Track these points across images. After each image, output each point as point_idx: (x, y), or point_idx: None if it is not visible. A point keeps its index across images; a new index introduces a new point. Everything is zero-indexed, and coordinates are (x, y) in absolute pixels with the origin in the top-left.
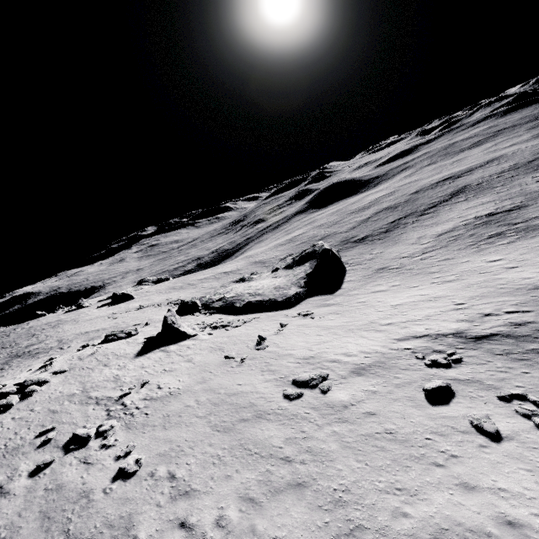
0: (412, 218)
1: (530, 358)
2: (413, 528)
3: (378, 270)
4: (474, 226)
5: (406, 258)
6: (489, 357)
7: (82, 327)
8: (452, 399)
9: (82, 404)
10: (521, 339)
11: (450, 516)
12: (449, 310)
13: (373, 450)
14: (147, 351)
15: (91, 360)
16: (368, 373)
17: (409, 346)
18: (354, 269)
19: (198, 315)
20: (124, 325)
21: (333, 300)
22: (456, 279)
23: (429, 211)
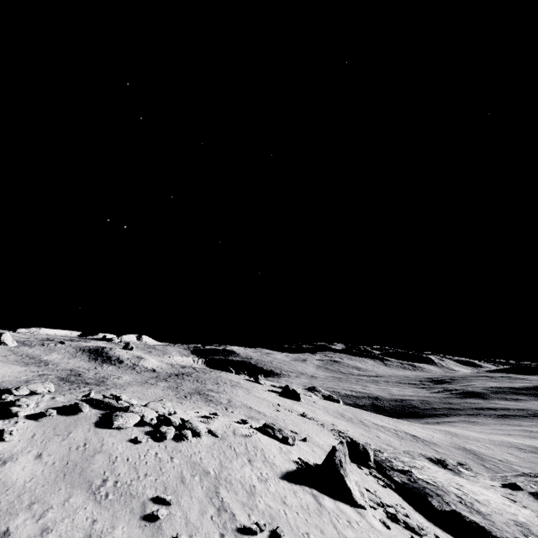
0: None
1: None
2: None
3: None
4: None
5: None
6: None
7: (250, 400)
8: None
9: (207, 496)
10: None
11: None
12: None
13: None
14: (296, 480)
15: (241, 442)
16: None
17: None
18: None
19: (367, 473)
20: (282, 423)
21: None
22: None
23: None
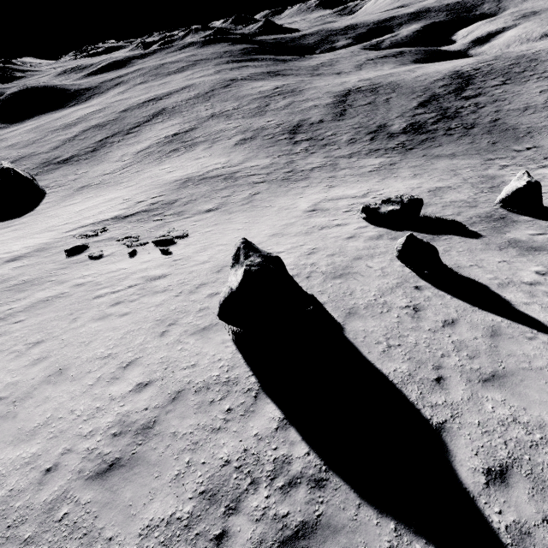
0: (118, 137)
1: (149, 219)
2: (14, 311)
3: (80, 188)
4: (163, 144)
5: (108, 174)
6: (127, 225)
7: None
8: (86, 251)
9: None
10: (151, 211)
11: (44, 297)
12: (118, 204)
13: (1, 293)
14: None
15: None
16: (24, 257)
17: (74, 233)
18: (55, 192)
19: None
20: None
21: (18, 221)
22: (135, 184)
23: (134, 131)
